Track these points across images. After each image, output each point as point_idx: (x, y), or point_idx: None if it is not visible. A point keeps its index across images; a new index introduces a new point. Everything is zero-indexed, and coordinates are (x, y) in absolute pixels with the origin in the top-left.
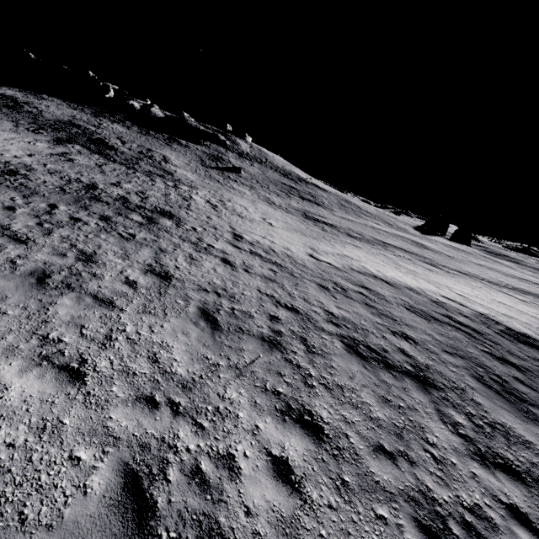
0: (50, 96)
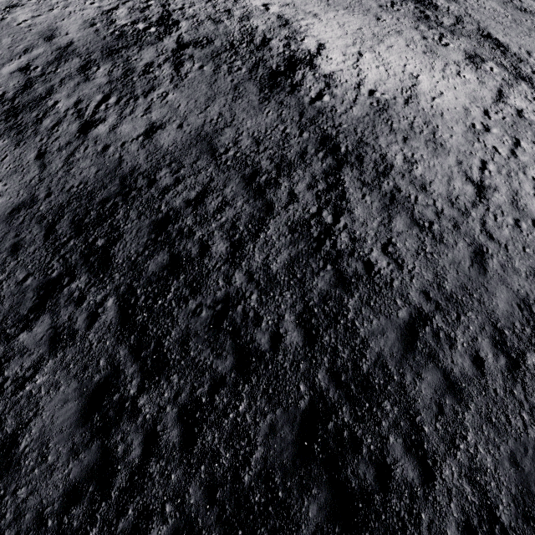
0: None
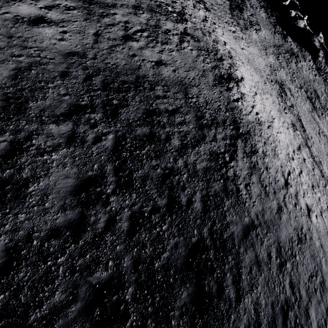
0: None
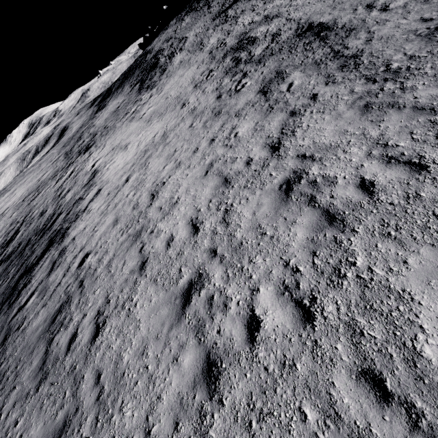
0: (174, 18)
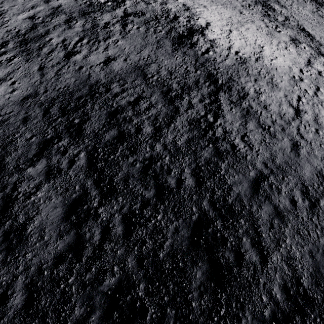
0: None
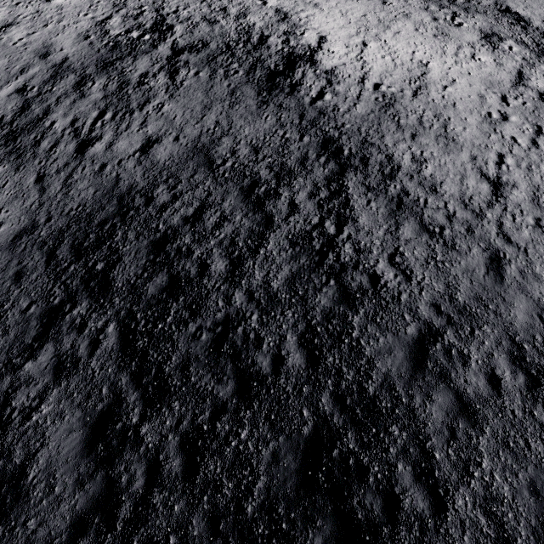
0: None
